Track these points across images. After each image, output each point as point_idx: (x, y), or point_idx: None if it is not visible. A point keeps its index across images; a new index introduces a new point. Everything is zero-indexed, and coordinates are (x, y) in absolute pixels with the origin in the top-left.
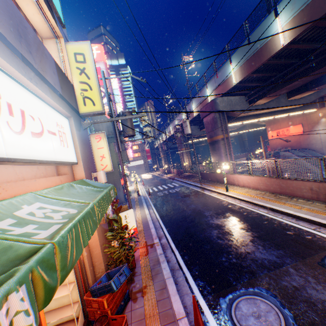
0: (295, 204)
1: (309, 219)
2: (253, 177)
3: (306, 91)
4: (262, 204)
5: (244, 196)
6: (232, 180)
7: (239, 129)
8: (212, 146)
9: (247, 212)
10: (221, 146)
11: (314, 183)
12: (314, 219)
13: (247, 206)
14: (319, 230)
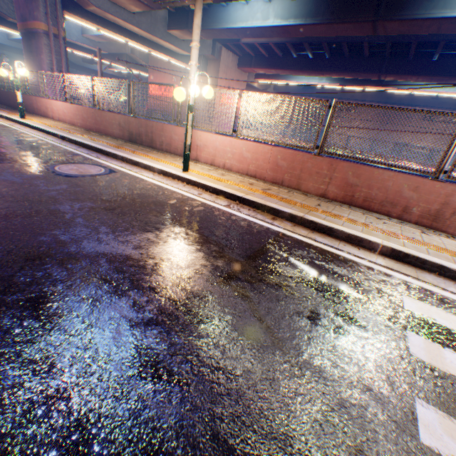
0: (98, 139)
1: (91, 145)
2: (72, 105)
3: (187, 30)
4: (55, 132)
5: (44, 125)
6: (47, 109)
7: (113, 58)
8: (28, 43)
9: (24, 137)
10: (44, 48)
11: (123, 116)
12: (95, 145)
13: (36, 134)
14: (91, 154)
